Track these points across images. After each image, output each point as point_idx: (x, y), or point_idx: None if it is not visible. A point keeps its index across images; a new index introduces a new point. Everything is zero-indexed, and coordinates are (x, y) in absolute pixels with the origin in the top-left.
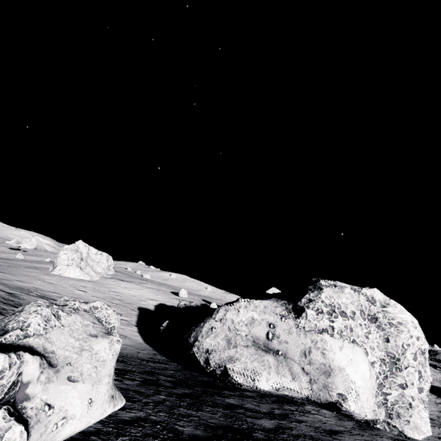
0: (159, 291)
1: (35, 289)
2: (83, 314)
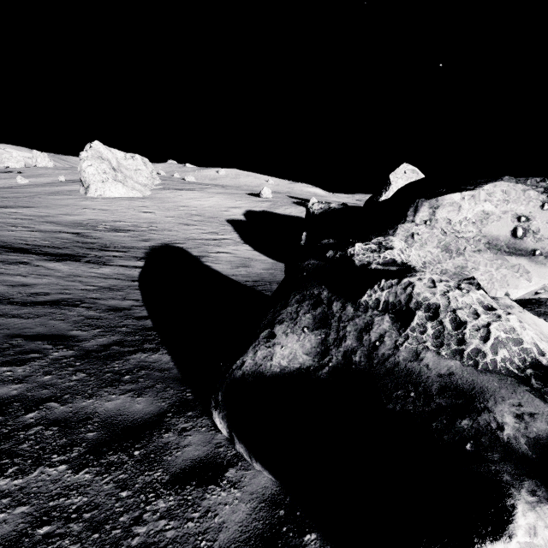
0: (234, 196)
1: (95, 221)
2: None
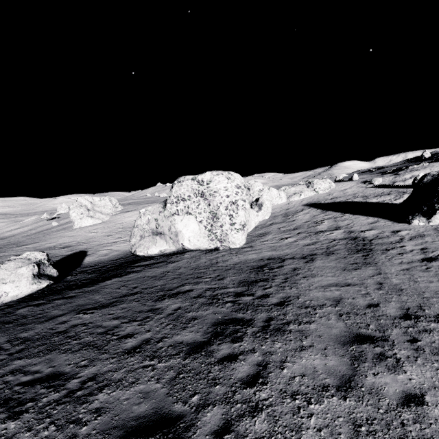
0: None
1: (60, 244)
2: (17, 260)
